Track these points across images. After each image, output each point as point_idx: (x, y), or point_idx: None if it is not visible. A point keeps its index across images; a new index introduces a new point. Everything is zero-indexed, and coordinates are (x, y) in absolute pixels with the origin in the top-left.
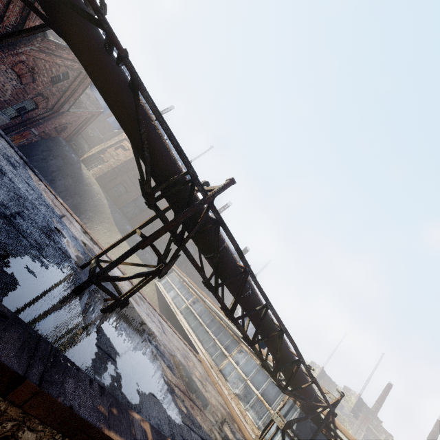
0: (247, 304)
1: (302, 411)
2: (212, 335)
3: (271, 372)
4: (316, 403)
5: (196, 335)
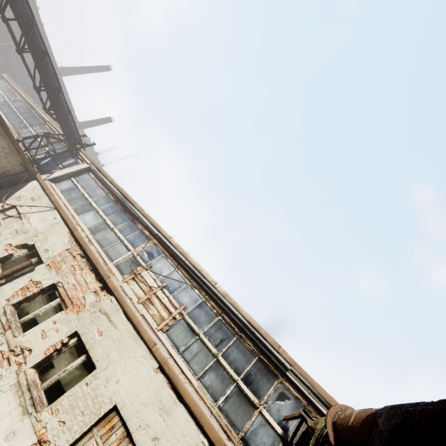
0: (20, 18)
1: (67, 150)
2: (21, 118)
3: (37, 89)
4: (72, 135)
5: (5, 116)
